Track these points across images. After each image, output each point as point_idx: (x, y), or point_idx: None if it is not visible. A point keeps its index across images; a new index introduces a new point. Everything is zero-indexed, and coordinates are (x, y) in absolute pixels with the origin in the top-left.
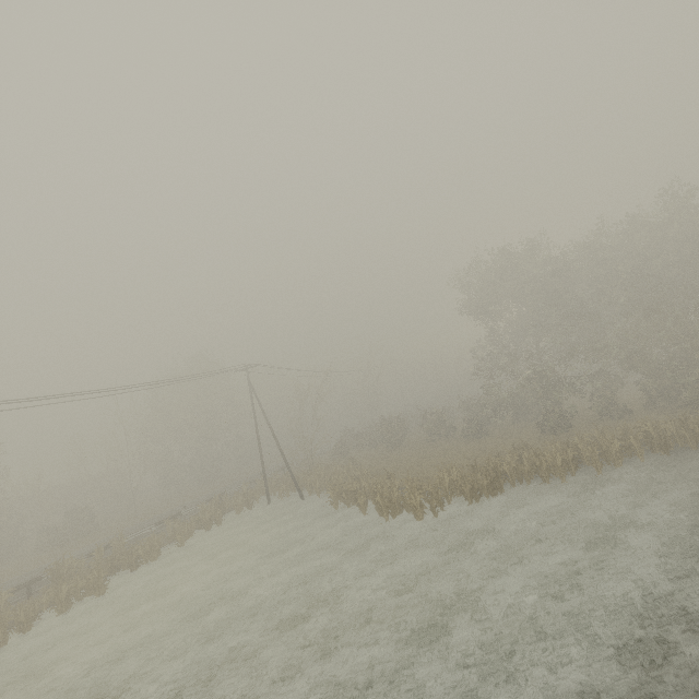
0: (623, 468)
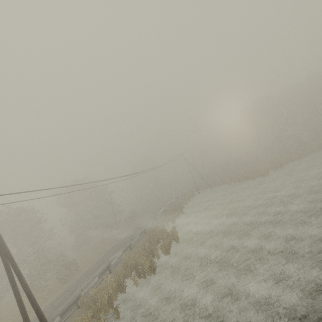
0: (312, 154)
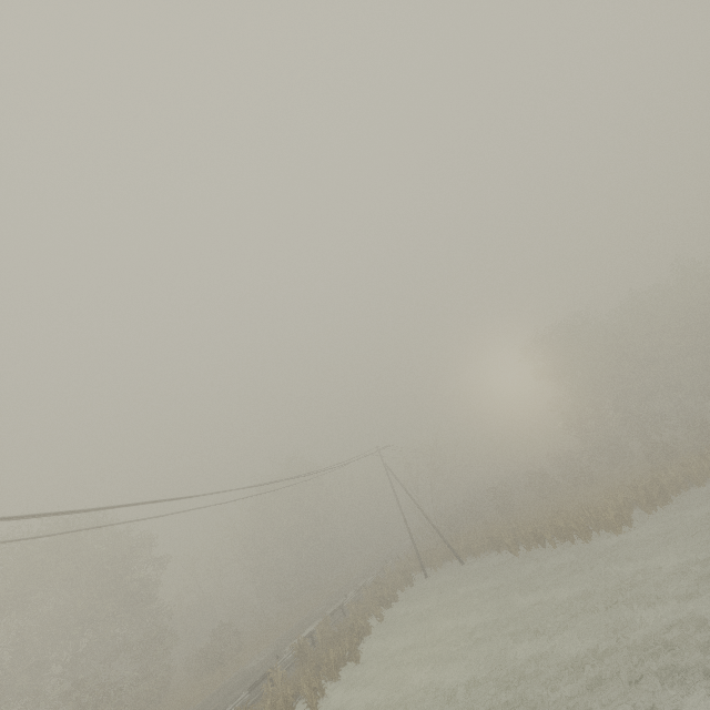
0: None
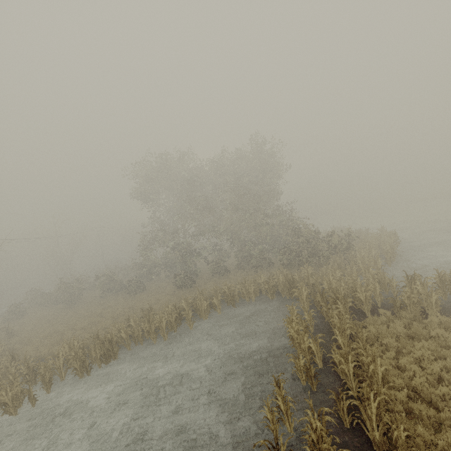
0: (207, 320)
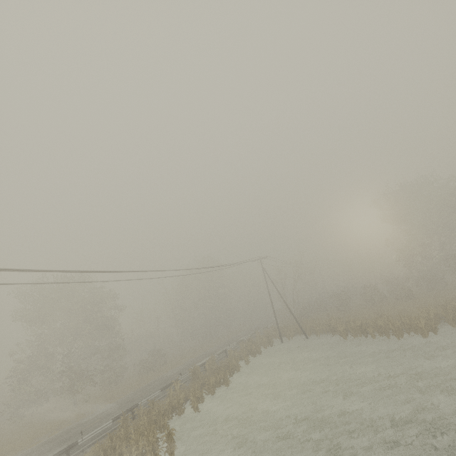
0: None
